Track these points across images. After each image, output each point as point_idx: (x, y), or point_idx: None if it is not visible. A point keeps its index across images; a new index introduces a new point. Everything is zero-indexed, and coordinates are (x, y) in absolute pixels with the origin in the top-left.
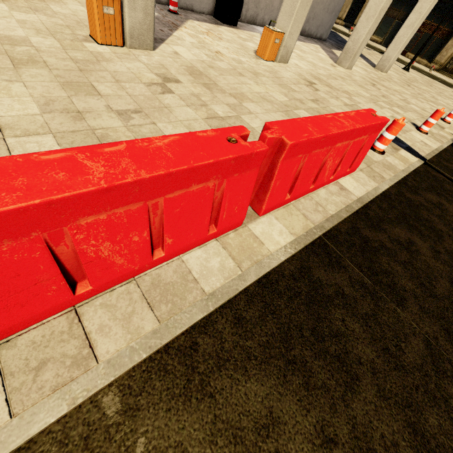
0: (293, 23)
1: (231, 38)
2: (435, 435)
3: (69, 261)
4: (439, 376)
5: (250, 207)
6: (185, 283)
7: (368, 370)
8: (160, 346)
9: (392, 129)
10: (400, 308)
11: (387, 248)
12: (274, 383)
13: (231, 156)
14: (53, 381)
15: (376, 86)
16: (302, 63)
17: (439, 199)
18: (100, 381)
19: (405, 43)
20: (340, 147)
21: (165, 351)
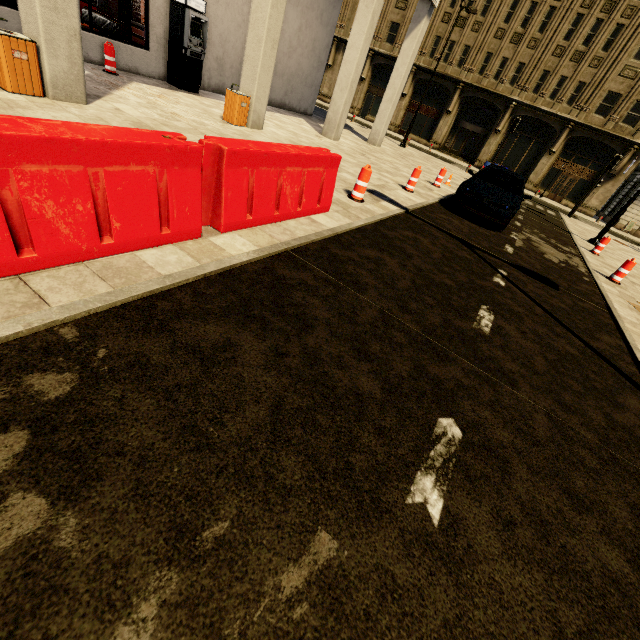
0: (258, 87)
1: (192, 103)
2: (376, 354)
3: (13, 214)
4: (387, 328)
5: (211, 227)
6: (140, 268)
7: (323, 323)
8: (116, 301)
9: (362, 176)
10: (360, 293)
11: (355, 261)
12: (233, 327)
13: (165, 144)
14: (5, 314)
15: (366, 156)
16: (281, 131)
17: (416, 235)
18: (55, 316)
19: (390, 117)
20: (293, 173)
21: (122, 308)
